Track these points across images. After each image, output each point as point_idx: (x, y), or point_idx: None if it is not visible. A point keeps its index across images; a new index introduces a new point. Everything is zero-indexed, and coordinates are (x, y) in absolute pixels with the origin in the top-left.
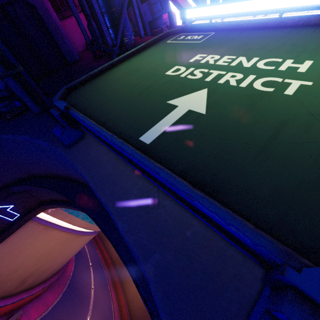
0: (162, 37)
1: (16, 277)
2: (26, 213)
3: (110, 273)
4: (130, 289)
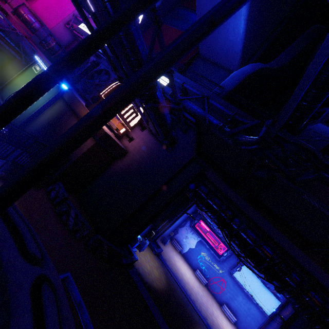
0: (33, 63)
1: None
2: None
3: None
4: None
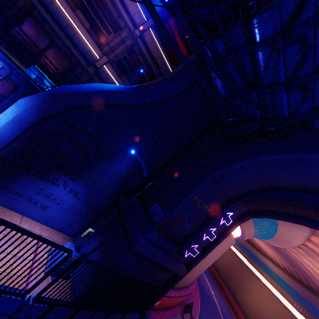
0: None
1: (197, 272)
2: (236, 220)
3: (216, 281)
4: (248, 306)
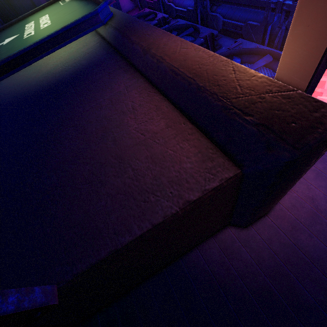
0: None
1: None
2: None
3: None
4: None
